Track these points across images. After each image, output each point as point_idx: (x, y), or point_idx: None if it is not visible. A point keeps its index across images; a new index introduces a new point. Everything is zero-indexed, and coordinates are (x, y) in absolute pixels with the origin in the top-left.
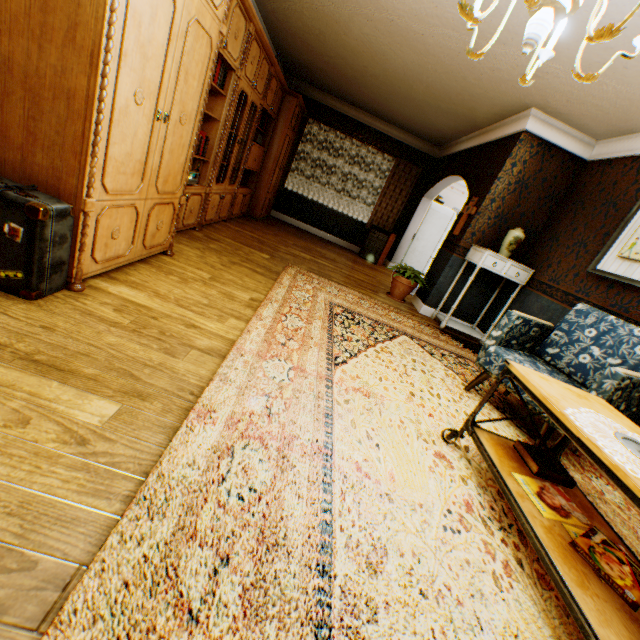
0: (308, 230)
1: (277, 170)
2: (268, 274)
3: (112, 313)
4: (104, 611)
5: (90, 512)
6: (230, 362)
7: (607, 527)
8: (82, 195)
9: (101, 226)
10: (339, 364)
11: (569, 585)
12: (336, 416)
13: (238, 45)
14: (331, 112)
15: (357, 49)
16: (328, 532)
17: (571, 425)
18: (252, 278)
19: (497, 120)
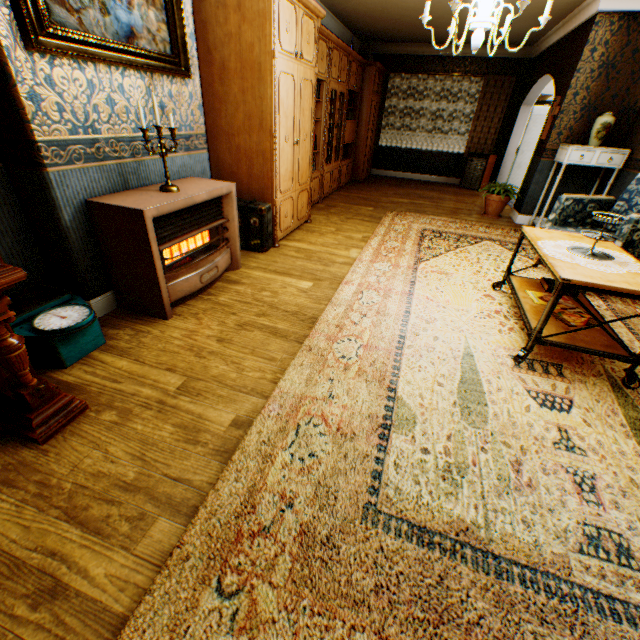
0: (407, 177)
1: (369, 134)
2: (373, 221)
3: (295, 254)
4: (329, 321)
5: (316, 307)
6: (355, 266)
7: (591, 310)
8: (273, 198)
9: (281, 212)
10: (423, 262)
11: (529, 319)
12: (417, 283)
13: (324, 63)
14: (409, 59)
15: (416, 8)
16: (408, 314)
17: (535, 246)
18: (362, 225)
19: (574, 7)
